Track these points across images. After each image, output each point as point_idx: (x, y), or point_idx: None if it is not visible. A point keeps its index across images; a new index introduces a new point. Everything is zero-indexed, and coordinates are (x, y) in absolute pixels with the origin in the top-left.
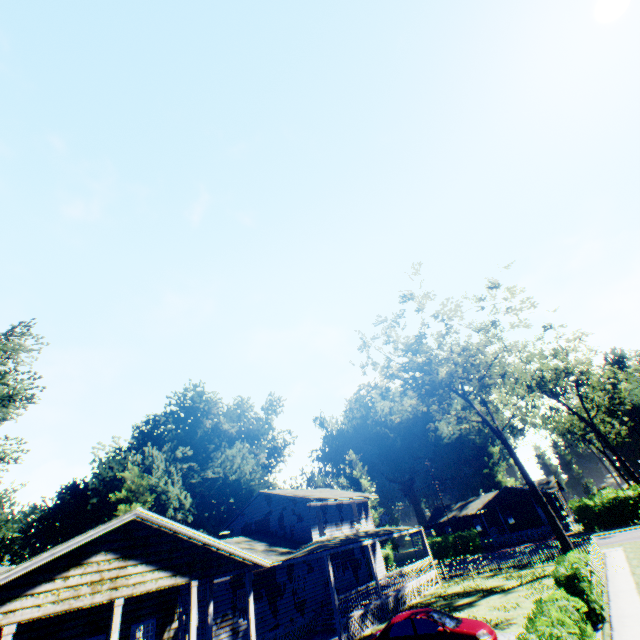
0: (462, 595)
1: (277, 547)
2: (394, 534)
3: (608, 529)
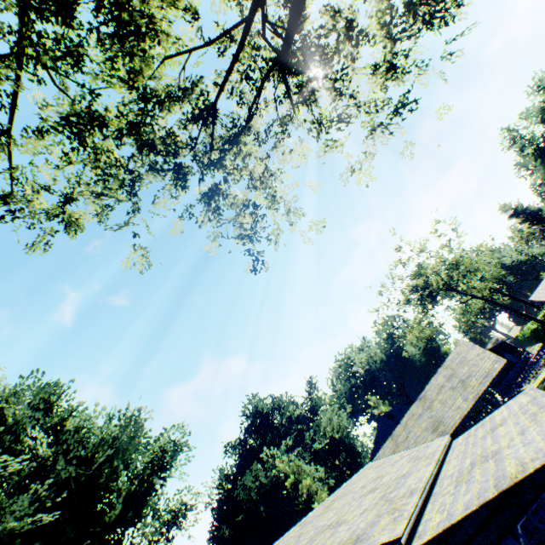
0: (540, 384)
1: None
2: None
3: None
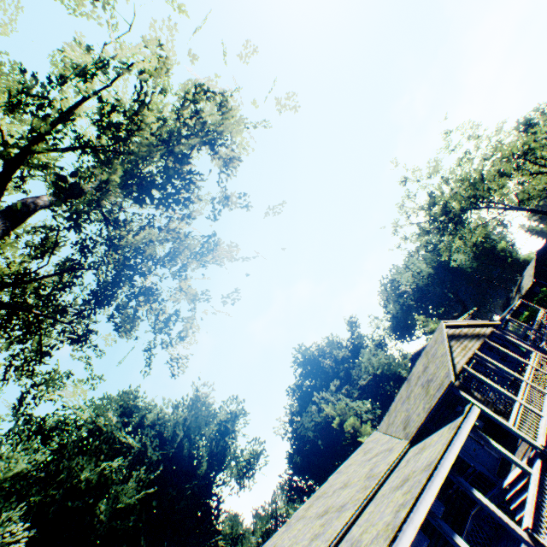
0: None
1: None
2: (513, 308)
3: None
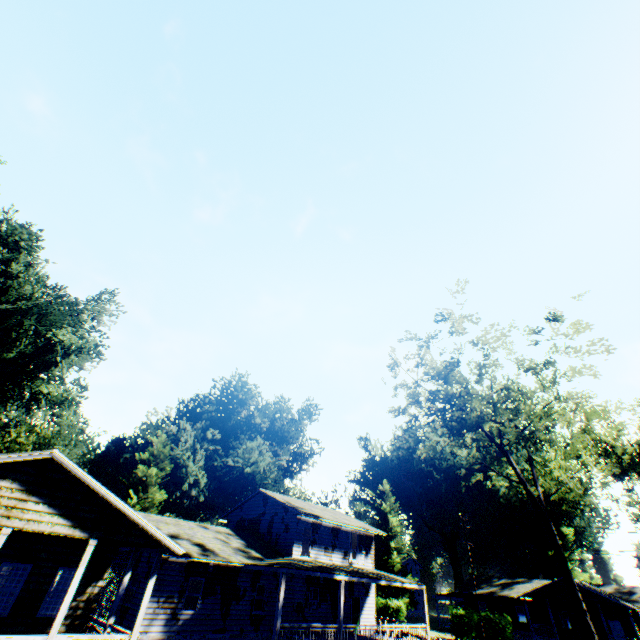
0: None
1: (252, 549)
2: (381, 581)
3: None
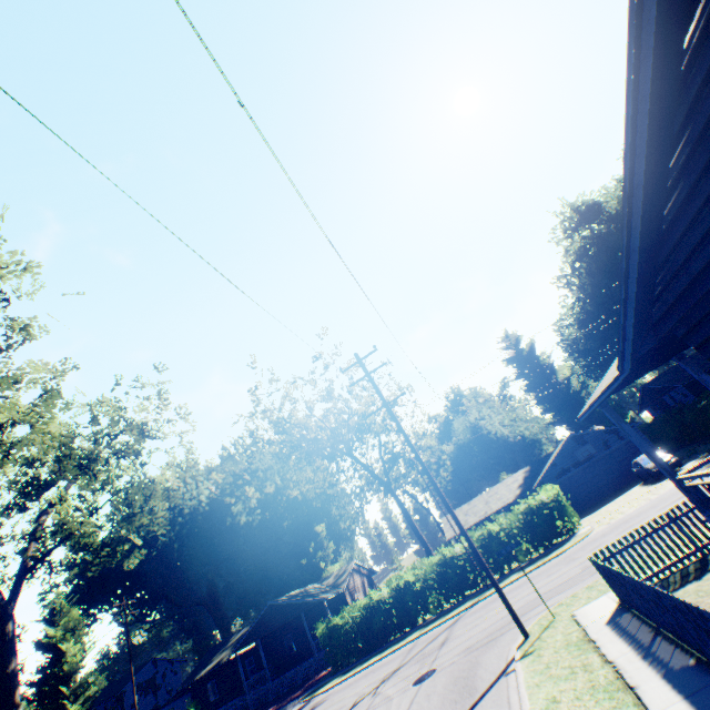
0: None
1: None
2: None
3: (352, 665)
